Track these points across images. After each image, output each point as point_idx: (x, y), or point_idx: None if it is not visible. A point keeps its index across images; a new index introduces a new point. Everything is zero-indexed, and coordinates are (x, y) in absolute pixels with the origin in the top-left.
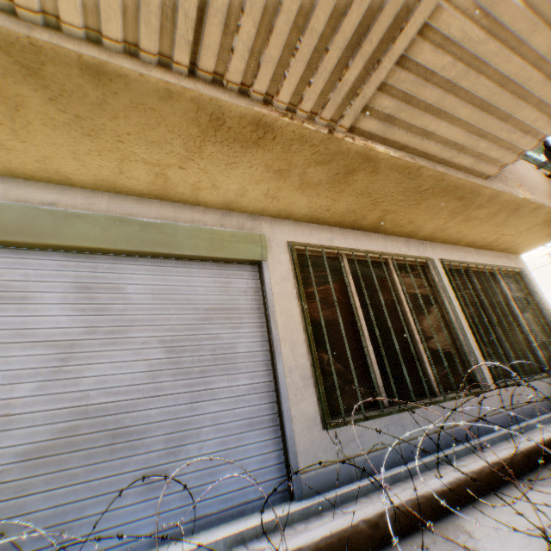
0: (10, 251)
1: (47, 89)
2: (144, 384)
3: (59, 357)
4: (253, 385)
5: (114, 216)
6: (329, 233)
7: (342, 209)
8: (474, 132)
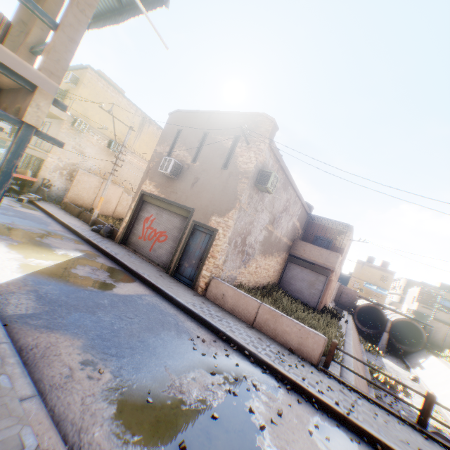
0: None
1: None
2: None
3: None
4: None
5: None
6: None
7: None
8: None
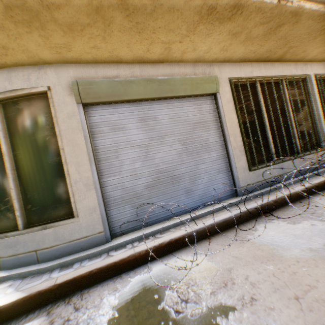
0: (108, 106)
1: (127, 10)
2: (177, 159)
3: (144, 151)
4: (218, 156)
5: (146, 78)
6: (250, 68)
7: (263, 51)
8: None
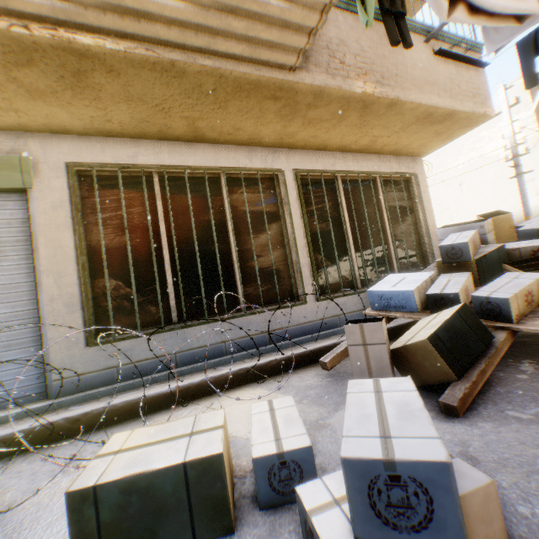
0: None
1: None
2: None
3: None
4: (15, 313)
5: None
6: (132, 148)
7: (127, 119)
8: (210, 6)
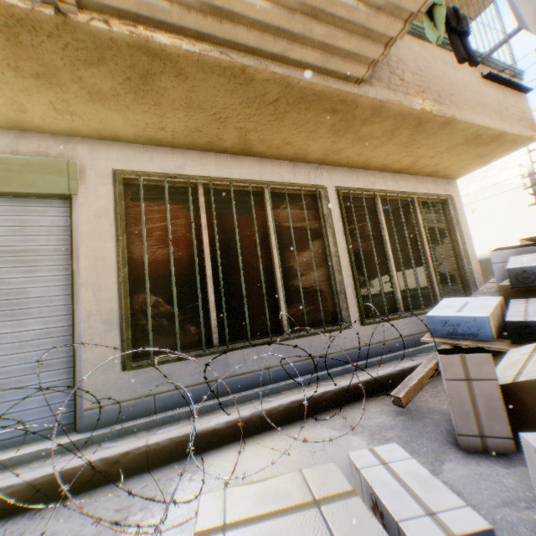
0: None
1: None
2: None
3: None
4: (47, 330)
5: None
6: (179, 158)
7: (180, 128)
8: (297, 9)
